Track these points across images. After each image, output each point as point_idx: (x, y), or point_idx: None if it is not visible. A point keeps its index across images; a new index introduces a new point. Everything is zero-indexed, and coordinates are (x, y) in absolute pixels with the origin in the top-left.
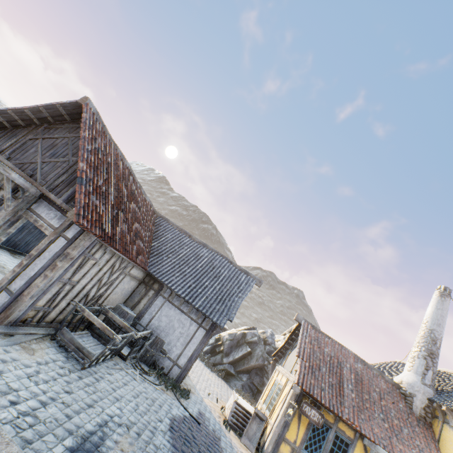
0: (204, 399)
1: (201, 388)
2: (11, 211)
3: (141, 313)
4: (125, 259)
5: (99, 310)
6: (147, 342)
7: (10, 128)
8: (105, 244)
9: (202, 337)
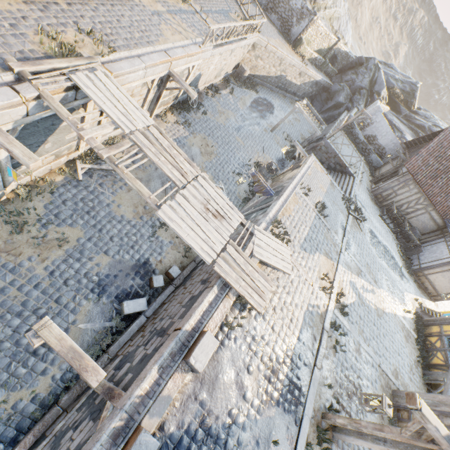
0: (422, 298)
1: (430, 306)
2: (395, 168)
3: (425, 241)
4: (427, 200)
5: (402, 217)
6: (412, 244)
7: (418, 145)
8: (415, 182)
9: (445, 261)
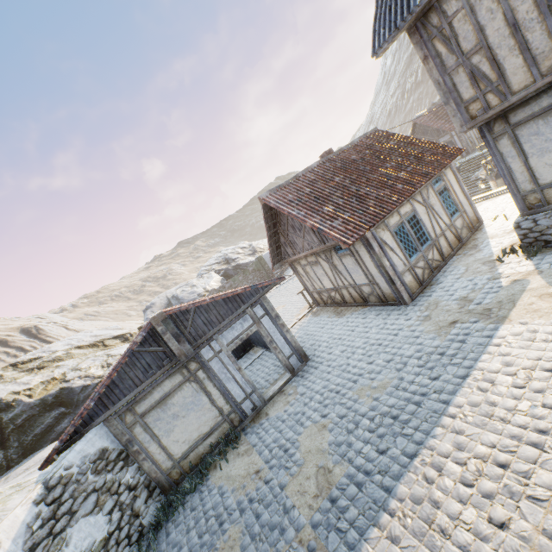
0: None
1: None
2: None
3: None
4: None
5: None
6: None
7: None
8: None
9: None
